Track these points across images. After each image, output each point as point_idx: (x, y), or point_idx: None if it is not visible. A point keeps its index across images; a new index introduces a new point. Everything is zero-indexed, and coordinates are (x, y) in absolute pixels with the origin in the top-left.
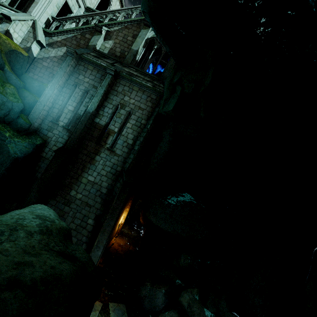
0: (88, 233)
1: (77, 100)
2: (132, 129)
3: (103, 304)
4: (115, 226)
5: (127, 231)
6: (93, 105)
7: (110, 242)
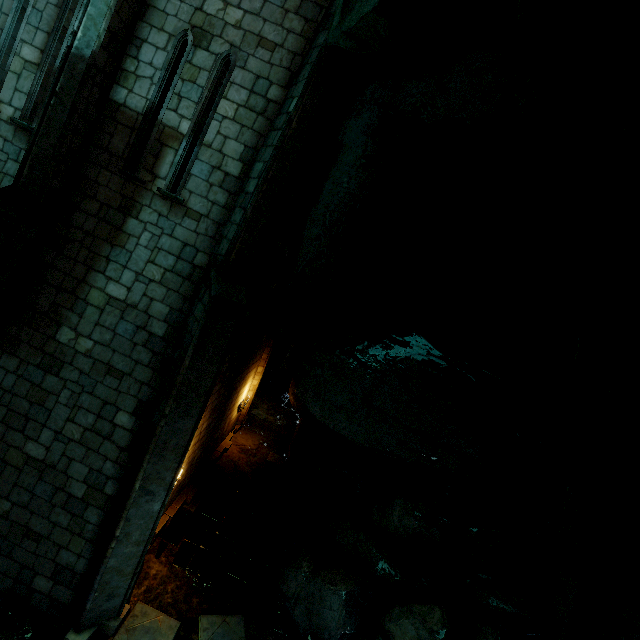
0: (120, 451)
1: (47, 22)
2: (237, 121)
3: (183, 623)
4: (224, 413)
5: (264, 414)
6: (93, 28)
7: (219, 447)
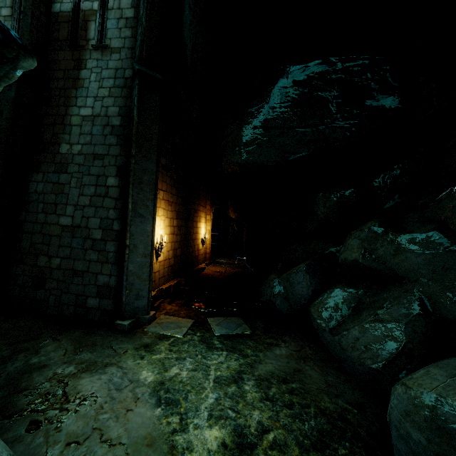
0: (115, 201)
1: None
2: None
3: (197, 322)
4: (190, 232)
5: (225, 261)
6: None
7: (197, 267)
